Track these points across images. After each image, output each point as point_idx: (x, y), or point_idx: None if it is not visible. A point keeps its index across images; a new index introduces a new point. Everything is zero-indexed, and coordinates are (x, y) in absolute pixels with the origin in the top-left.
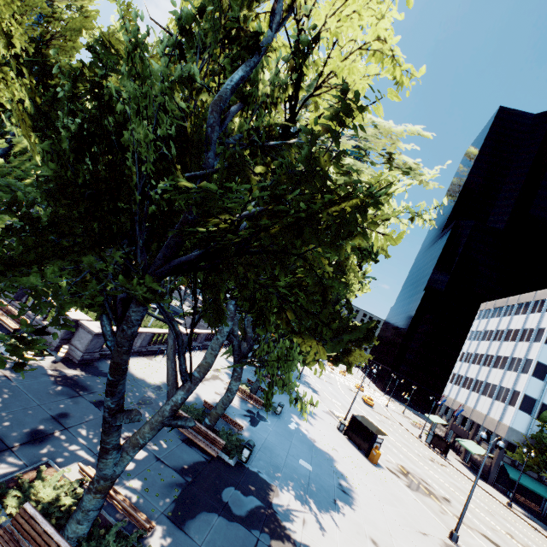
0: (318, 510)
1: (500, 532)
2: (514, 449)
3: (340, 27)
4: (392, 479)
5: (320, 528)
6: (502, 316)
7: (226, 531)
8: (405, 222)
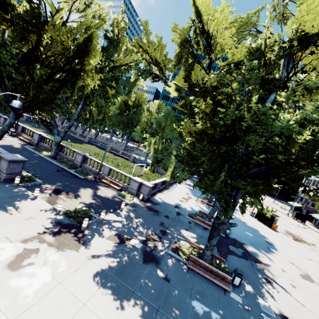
0: (264, 252)
1: None
2: None
3: (318, 64)
4: (286, 237)
5: (269, 259)
6: None
7: (240, 261)
8: None
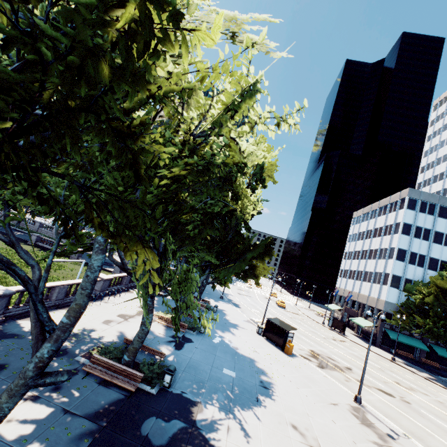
0: (242, 413)
1: (390, 383)
2: (390, 317)
3: None
4: (305, 364)
5: (245, 430)
6: (370, 219)
7: None
8: (273, 128)
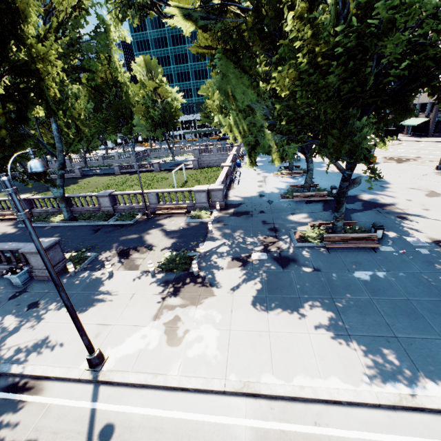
0: (380, 192)
1: None
2: None
3: None
4: (389, 165)
5: (389, 196)
6: None
7: (365, 214)
8: None
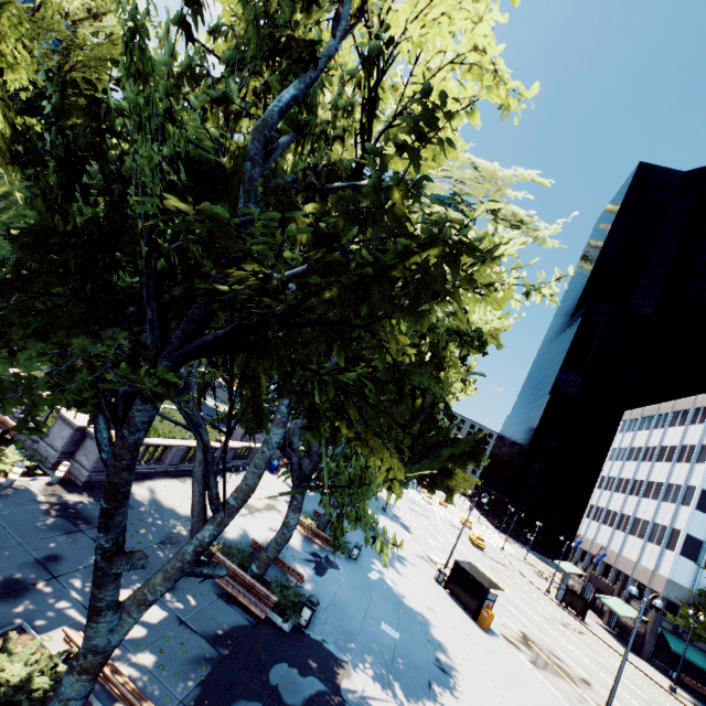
0: (405, 698)
1: None
2: (675, 611)
3: (425, 35)
4: (510, 652)
5: None
6: (653, 428)
7: None
8: (519, 297)
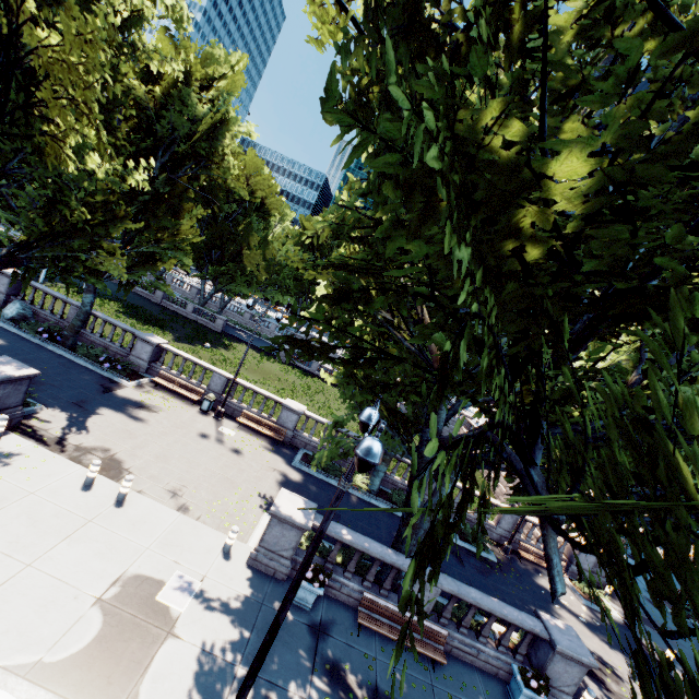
0: None
1: None
2: None
3: None
4: None
5: None
6: None
7: None
8: None
